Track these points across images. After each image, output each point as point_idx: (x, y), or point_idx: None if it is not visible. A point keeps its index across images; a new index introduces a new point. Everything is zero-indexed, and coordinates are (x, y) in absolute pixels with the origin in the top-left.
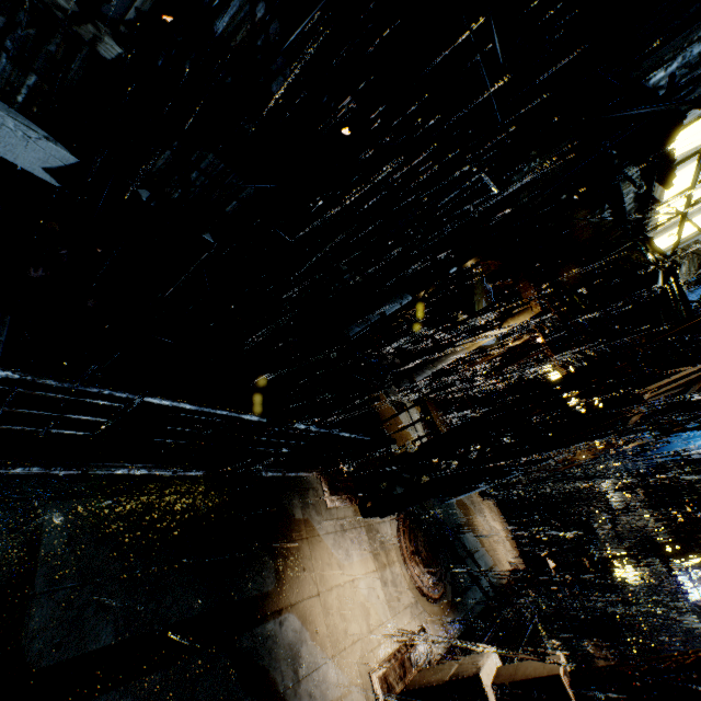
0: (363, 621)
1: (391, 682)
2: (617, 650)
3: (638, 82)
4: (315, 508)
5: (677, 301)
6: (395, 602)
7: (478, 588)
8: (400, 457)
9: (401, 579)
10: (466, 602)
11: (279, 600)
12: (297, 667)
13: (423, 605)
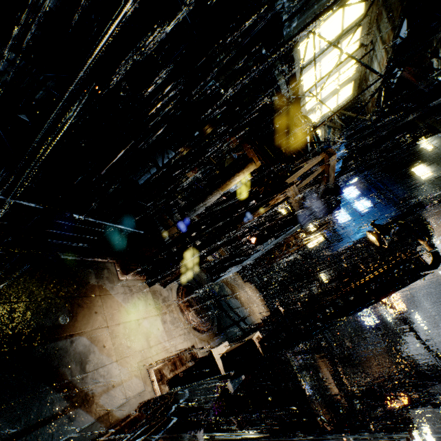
0: (144, 341)
1: (164, 373)
2: (331, 358)
3: (261, 1)
4: (109, 280)
5: (316, 143)
6: (172, 332)
7: (237, 326)
8: (168, 245)
9: (178, 320)
10: (227, 333)
11: (72, 329)
12: (85, 366)
13: (194, 334)
